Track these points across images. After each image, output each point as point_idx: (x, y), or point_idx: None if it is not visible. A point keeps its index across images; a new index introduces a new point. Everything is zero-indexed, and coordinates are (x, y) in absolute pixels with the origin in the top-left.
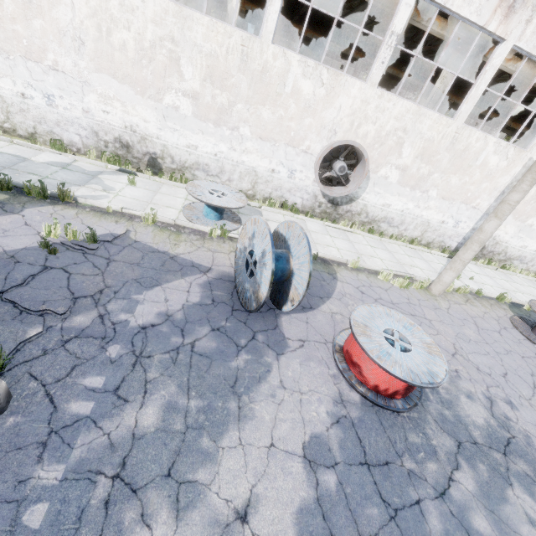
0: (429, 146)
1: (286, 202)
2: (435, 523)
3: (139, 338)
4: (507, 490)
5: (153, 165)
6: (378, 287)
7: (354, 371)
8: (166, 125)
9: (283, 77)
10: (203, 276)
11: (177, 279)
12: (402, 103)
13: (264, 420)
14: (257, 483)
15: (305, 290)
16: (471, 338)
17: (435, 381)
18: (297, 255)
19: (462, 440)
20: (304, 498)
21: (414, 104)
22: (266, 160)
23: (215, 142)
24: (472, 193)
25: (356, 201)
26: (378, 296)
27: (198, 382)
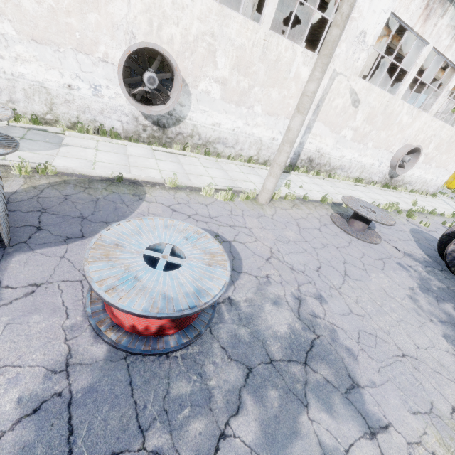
0: (242, 56)
1: (103, 127)
2: None
3: None
4: (300, 416)
5: None
6: (198, 203)
7: (108, 312)
8: None
9: None
10: None
11: None
12: None
13: None
14: None
15: None
16: (291, 239)
17: (201, 302)
18: None
19: (255, 364)
20: None
21: (214, 1)
22: (55, 72)
23: None
24: (293, 107)
25: (184, 121)
26: (194, 211)
27: None
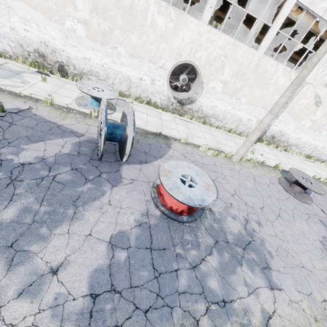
0: (241, 69)
1: (150, 101)
2: (183, 282)
3: (17, 170)
4: (237, 267)
5: (62, 70)
6: (197, 154)
7: (161, 198)
8: (68, 42)
9: (145, 13)
10: (77, 139)
11: (57, 138)
12: (224, 37)
13: (89, 221)
14: (71, 254)
15: (130, 146)
16: (248, 187)
17: (204, 204)
18: (130, 125)
19: (219, 240)
20: (100, 264)
21: (231, 38)
22: (136, 71)
23: (102, 57)
24: (268, 101)
25: (195, 103)
26: (195, 159)
27: (50, 197)
